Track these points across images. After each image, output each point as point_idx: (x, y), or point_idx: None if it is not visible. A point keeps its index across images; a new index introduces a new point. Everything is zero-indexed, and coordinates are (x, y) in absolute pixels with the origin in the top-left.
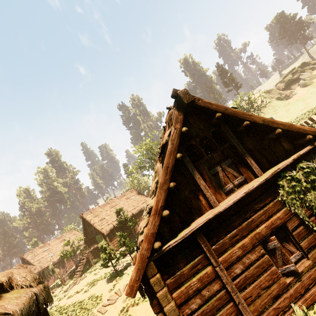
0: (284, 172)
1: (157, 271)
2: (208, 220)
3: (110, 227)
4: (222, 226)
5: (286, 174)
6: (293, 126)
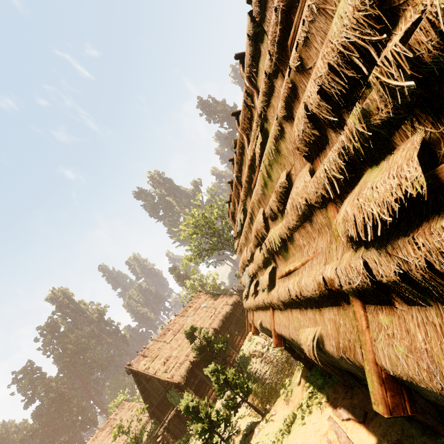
0: None
1: None
2: None
3: (187, 368)
4: None
5: None
6: None
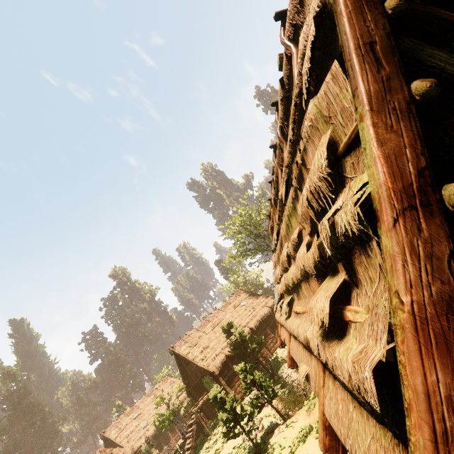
0: None
1: None
2: None
3: (222, 360)
4: None
5: None
6: None
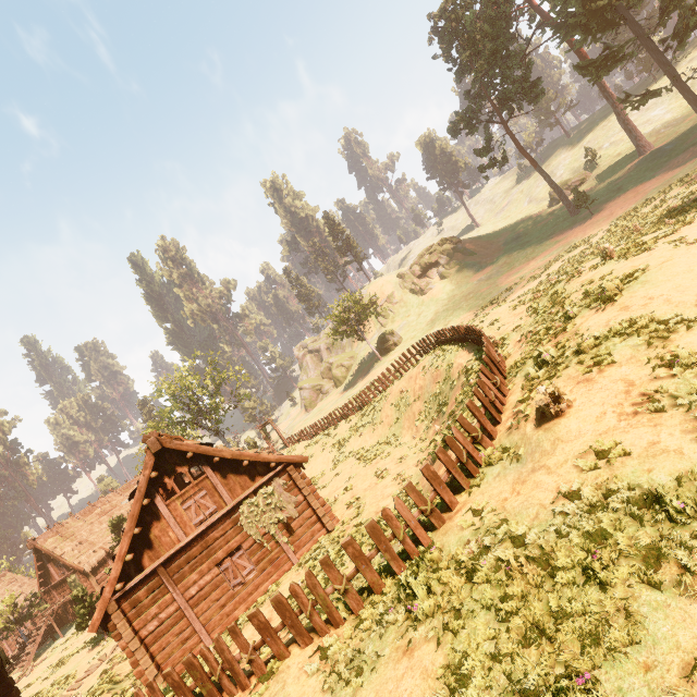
0: (247, 499)
1: (119, 607)
2: (170, 556)
3: (99, 556)
4: (184, 558)
5: (248, 502)
6: (260, 456)
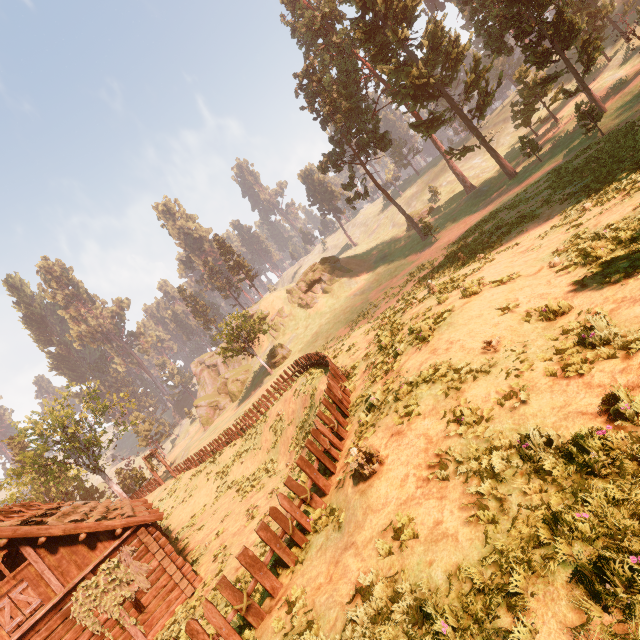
0: (84, 582)
1: None
2: None
3: None
4: None
5: (84, 585)
6: (101, 524)
